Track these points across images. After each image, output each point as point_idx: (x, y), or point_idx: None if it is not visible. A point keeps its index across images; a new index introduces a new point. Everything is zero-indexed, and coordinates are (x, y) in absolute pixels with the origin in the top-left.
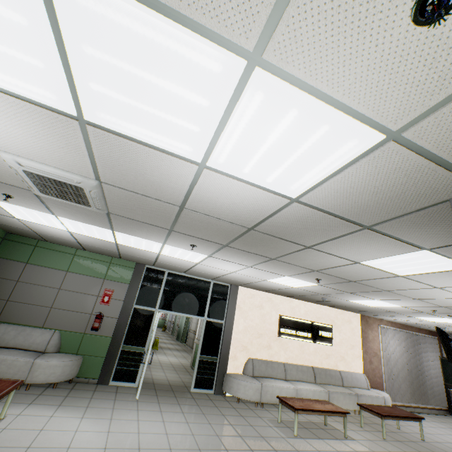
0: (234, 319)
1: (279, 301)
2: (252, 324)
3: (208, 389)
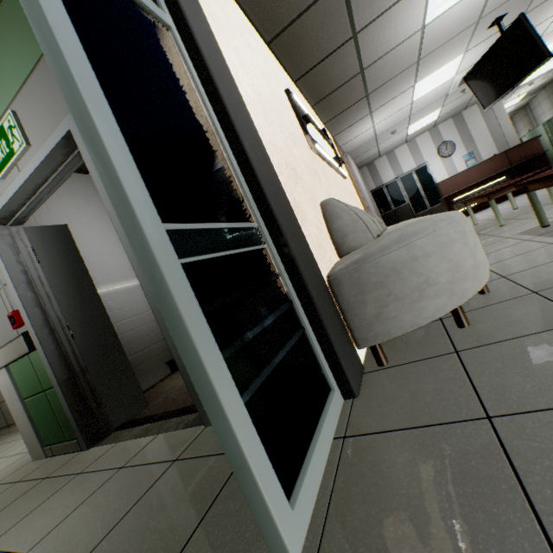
0: (209, 26)
1: (266, 51)
2: (263, 91)
3: (323, 408)
